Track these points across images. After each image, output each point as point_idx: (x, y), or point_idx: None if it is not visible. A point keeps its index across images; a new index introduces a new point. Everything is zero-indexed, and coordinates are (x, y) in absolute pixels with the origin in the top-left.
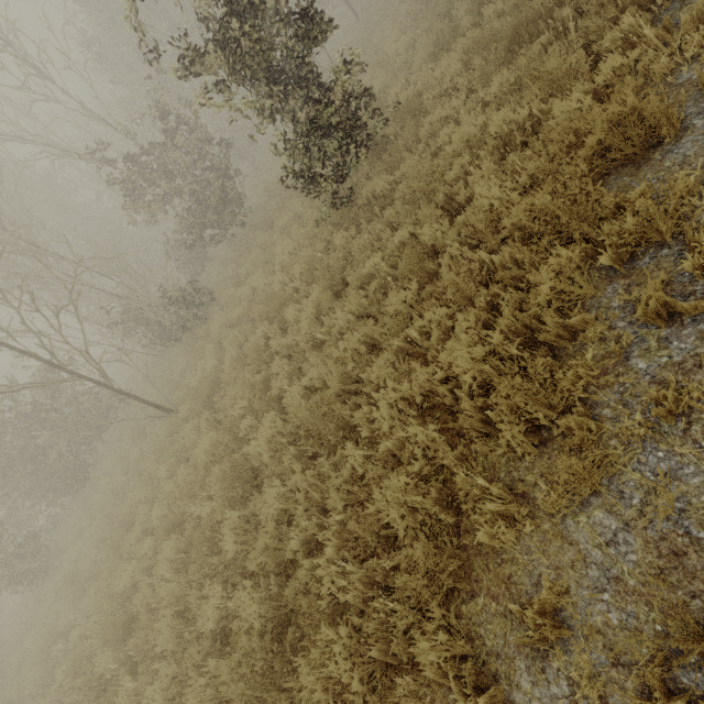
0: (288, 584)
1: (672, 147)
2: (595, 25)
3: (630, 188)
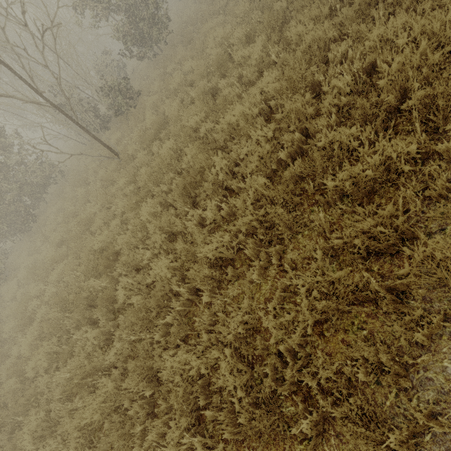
0: (288, 168)
1: None
2: None
3: None
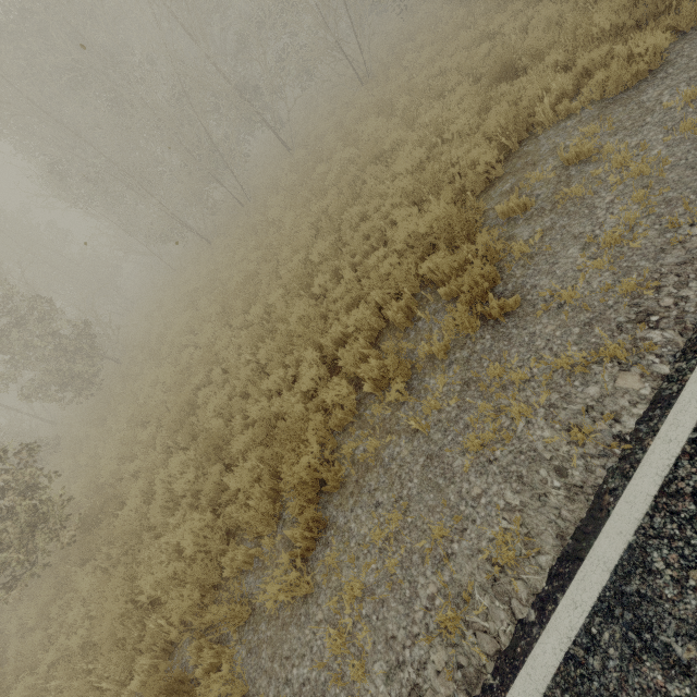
0: None
1: None
2: None
3: None
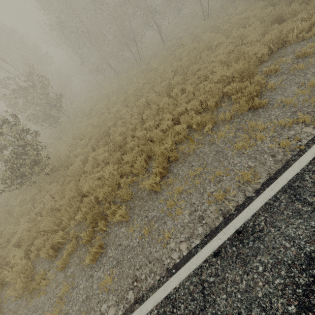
0: None
1: None
2: (49, 226)
3: None
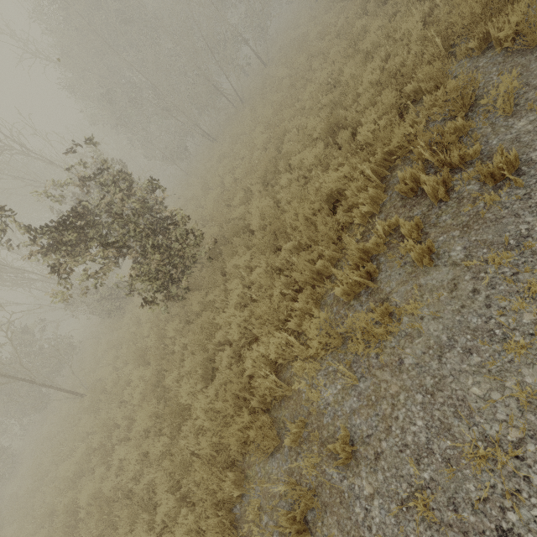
0: None
1: (274, 453)
2: (297, 278)
3: (255, 464)
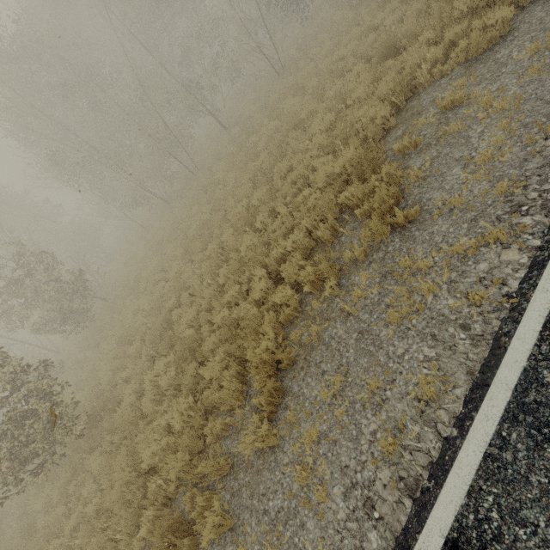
0: None
1: None
2: None
3: None
